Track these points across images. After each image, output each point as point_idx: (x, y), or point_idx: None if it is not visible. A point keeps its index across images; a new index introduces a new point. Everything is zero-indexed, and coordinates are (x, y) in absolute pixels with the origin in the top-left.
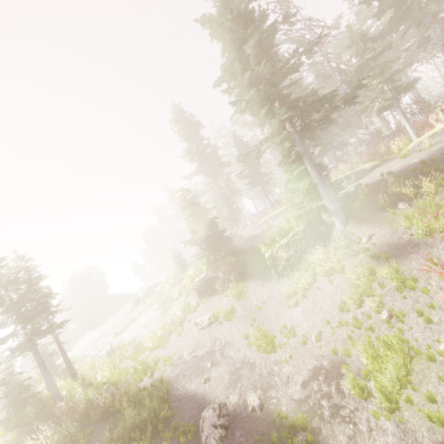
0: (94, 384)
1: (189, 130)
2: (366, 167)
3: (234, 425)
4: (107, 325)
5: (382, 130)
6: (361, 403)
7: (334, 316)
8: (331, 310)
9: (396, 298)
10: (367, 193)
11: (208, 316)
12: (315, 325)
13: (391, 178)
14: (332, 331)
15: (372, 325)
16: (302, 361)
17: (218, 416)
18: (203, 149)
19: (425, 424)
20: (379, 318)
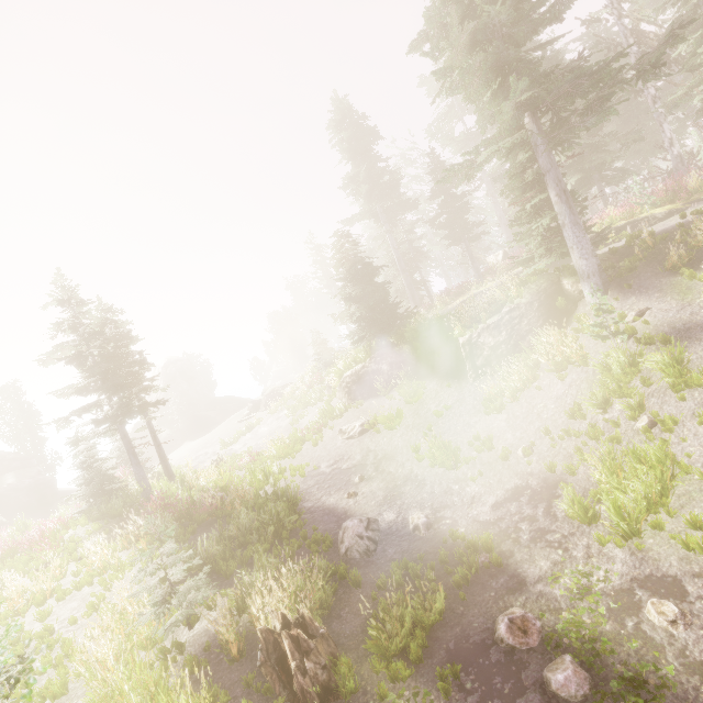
0: (196, 488)
1: (357, 143)
2: (656, 213)
3: (387, 542)
4: (213, 433)
5: (700, 155)
6: (580, 528)
7: (557, 425)
8: (554, 417)
9: (667, 400)
10: (649, 246)
11: (360, 422)
12: (525, 437)
13: (699, 220)
14: (552, 443)
15: (618, 435)
16: (498, 479)
17: (366, 528)
18: (377, 177)
19: (677, 553)
20: (632, 427)
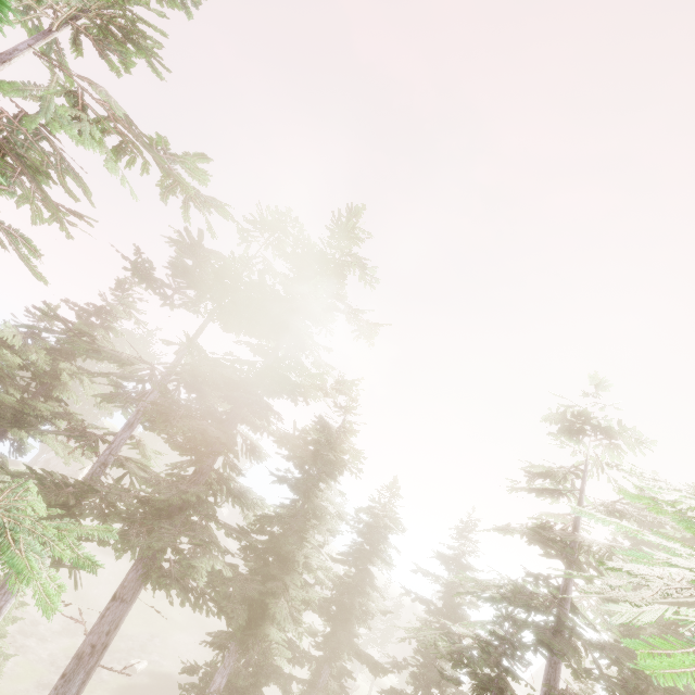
0: None
1: None
2: None
3: None
4: None
5: None
6: None
7: None
8: None
9: None
10: None
11: None
12: None
13: None
14: None
15: None
16: None
17: None
18: None
19: None
20: None
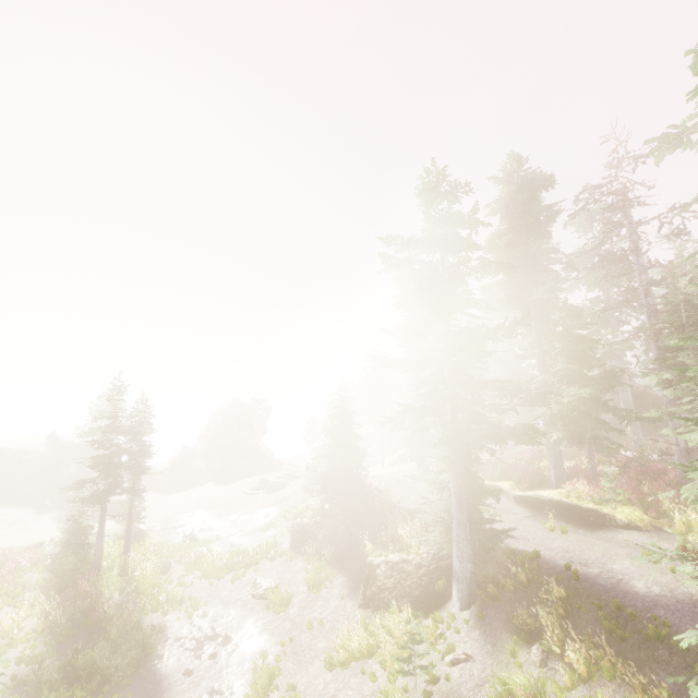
0: (128, 575)
1: None
2: (617, 517)
3: None
4: (223, 491)
5: None
6: None
7: None
8: None
9: None
10: (525, 580)
11: (268, 585)
12: None
13: (560, 590)
14: None
15: None
16: None
17: None
18: None
19: None
20: None
